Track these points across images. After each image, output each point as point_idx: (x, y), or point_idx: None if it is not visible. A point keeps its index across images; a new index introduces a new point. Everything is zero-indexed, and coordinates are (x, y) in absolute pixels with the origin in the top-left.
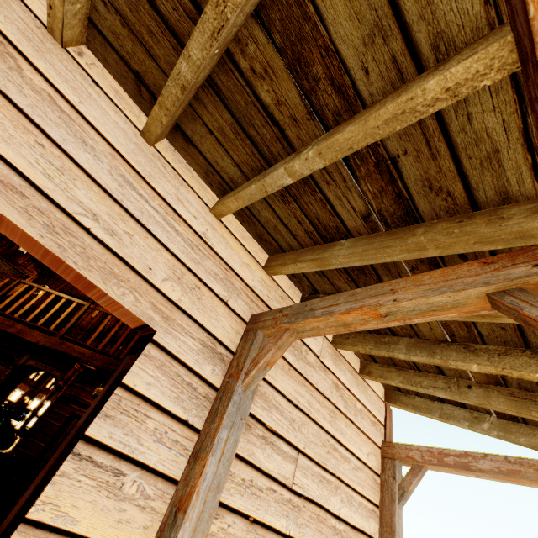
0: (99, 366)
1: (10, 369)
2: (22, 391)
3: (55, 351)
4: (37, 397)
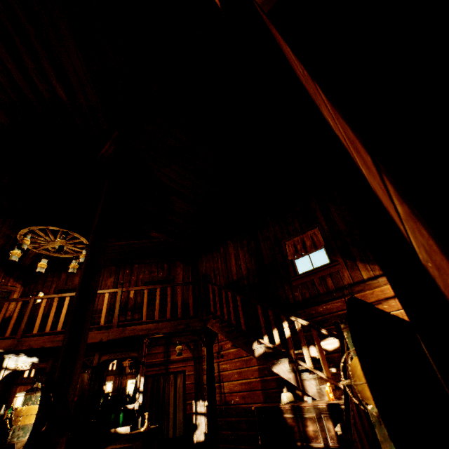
0: (169, 332)
1: (89, 372)
2: (111, 382)
3: (119, 339)
4: (128, 379)
